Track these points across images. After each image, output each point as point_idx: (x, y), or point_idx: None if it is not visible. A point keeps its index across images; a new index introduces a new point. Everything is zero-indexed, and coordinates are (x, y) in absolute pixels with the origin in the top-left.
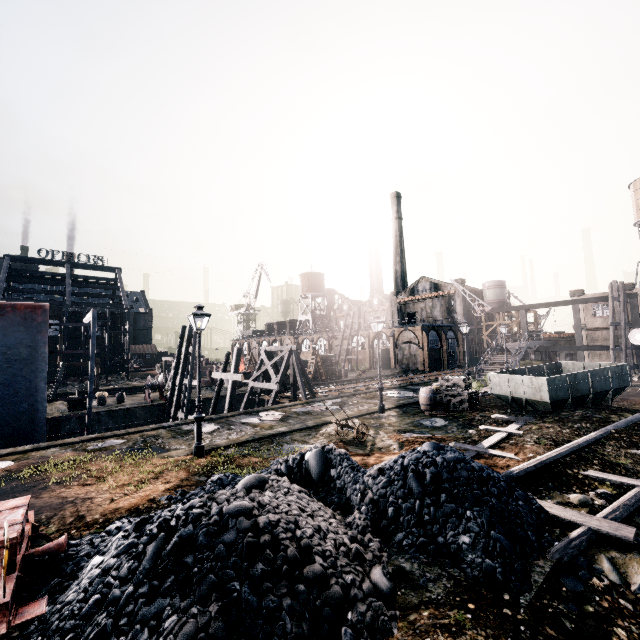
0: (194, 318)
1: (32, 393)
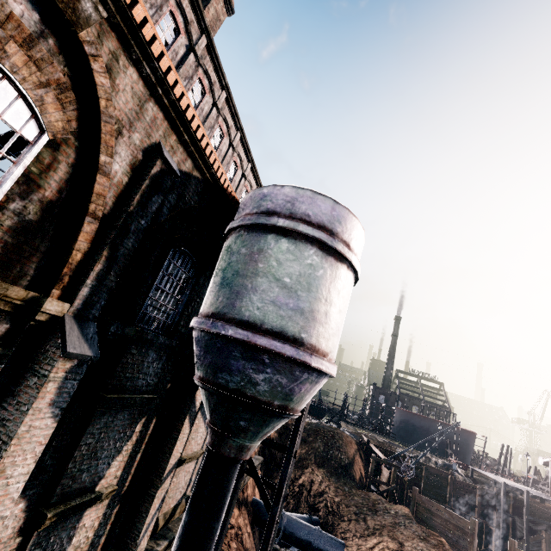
0: (526, 455)
1: (468, 453)
